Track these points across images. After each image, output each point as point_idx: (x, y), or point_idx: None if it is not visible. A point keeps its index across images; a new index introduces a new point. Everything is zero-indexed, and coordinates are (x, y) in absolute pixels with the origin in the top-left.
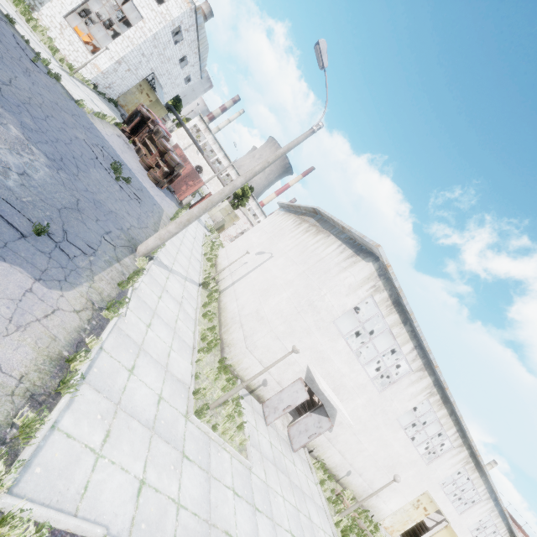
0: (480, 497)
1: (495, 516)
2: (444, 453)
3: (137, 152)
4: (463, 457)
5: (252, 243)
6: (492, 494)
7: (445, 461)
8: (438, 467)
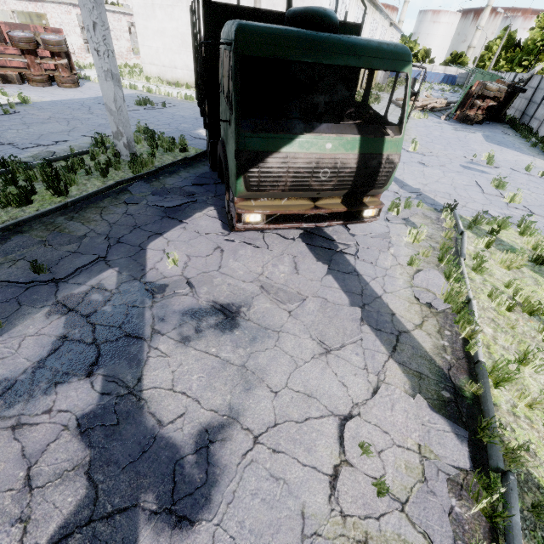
0: (378, 22)
1: (384, 23)
2: (365, 23)
3: (7, 83)
4: (371, 13)
5: (176, 32)
6: (382, 13)
7: (366, 27)
8: (365, 34)
